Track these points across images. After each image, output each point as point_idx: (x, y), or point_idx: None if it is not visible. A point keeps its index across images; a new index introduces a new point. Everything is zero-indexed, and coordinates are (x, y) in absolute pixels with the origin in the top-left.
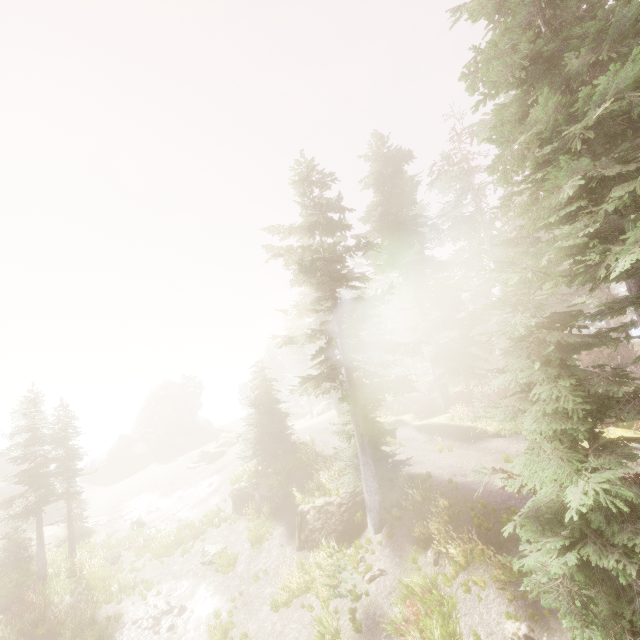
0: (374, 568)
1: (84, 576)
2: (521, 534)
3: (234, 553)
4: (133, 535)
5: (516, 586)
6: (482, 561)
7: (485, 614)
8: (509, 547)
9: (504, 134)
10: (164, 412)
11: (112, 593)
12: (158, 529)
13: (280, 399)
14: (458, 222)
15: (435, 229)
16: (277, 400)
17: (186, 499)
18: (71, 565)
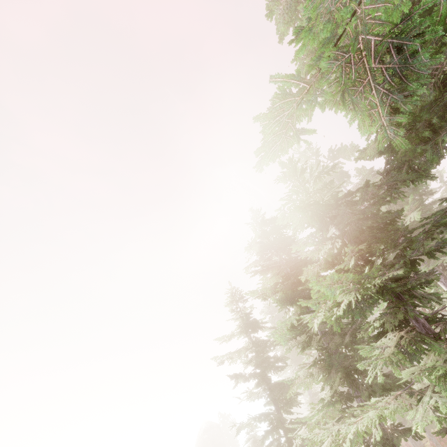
0: None
1: None
2: None
3: None
4: None
5: None
6: None
7: None
8: None
9: (272, 332)
10: None
11: None
12: None
13: None
14: None
15: None
16: None
17: None
18: None
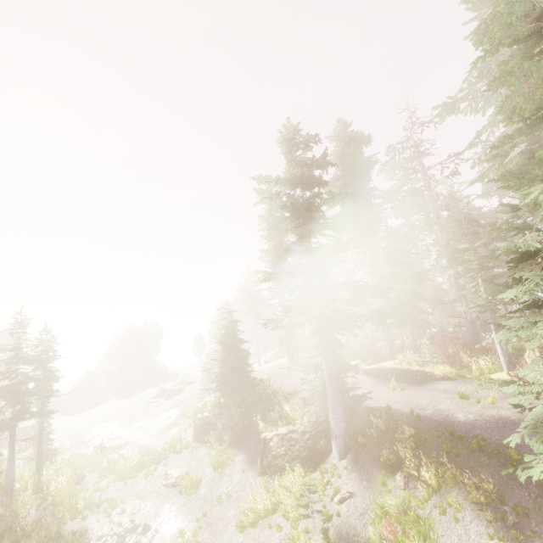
0: (341, 491)
1: (50, 492)
2: (532, 443)
3: (198, 476)
4: (96, 458)
5: (493, 508)
6: (454, 485)
7: (464, 535)
8: (480, 472)
9: (523, 69)
10: (127, 353)
11: (77, 510)
12: (120, 454)
13: (244, 339)
14: (410, 194)
15: (387, 201)
16: (242, 339)
17: (146, 429)
18: (38, 481)
